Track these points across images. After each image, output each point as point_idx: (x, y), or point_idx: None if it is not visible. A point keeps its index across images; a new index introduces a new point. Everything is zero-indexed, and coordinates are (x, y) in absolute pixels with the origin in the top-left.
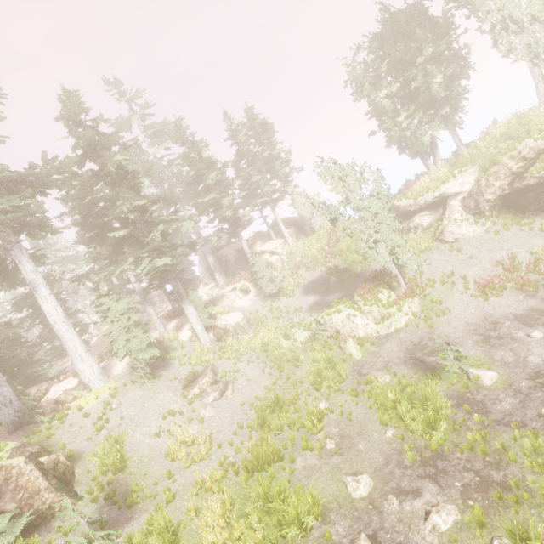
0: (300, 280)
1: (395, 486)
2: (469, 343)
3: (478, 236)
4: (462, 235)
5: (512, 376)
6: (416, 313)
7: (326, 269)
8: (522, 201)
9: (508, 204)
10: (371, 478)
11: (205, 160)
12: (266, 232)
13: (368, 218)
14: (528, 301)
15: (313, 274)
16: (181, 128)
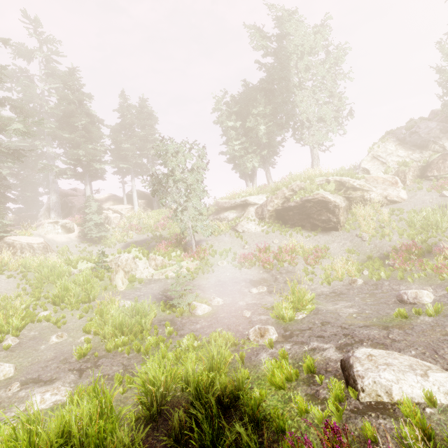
0: (127, 238)
1: (35, 377)
2: (210, 291)
3: (256, 232)
4: (248, 229)
5: (220, 310)
6: (191, 269)
7: (153, 236)
8: (286, 217)
9: (280, 217)
10: (17, 370)
11: (83, 108)
12: (122, 197)
13: (184, 187)
14: (264, 274)
15: (140, 237)
16: (73, 76)
